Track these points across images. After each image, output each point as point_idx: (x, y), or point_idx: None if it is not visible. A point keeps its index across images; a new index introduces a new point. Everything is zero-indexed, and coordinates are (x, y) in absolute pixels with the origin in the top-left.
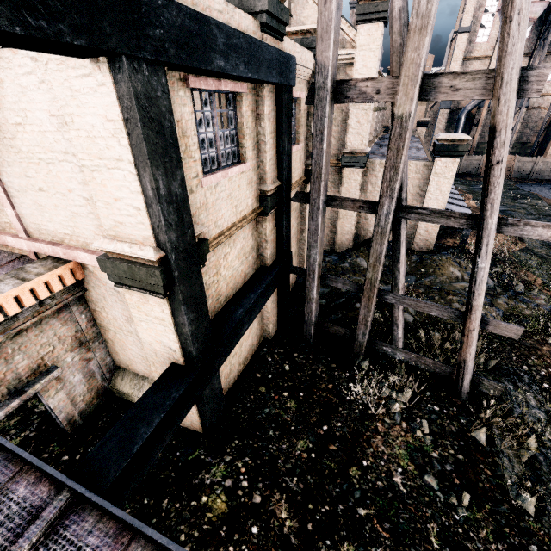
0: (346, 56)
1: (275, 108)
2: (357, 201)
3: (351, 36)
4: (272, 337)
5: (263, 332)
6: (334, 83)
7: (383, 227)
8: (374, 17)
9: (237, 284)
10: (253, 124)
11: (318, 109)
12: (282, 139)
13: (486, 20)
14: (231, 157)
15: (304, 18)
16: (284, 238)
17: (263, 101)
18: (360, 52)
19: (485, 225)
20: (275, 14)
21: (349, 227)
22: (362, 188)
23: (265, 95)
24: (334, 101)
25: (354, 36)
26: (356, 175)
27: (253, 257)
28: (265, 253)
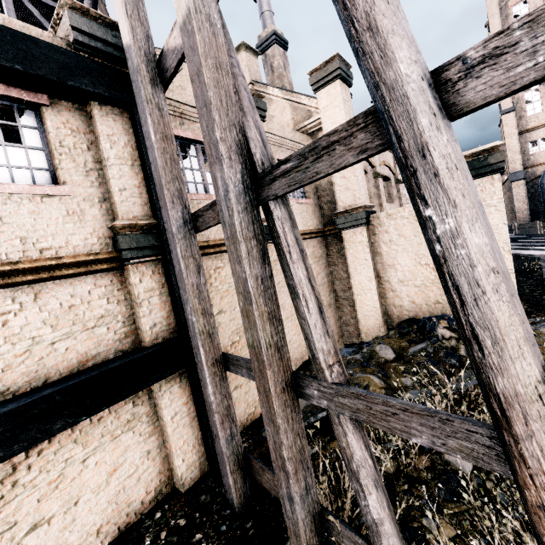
0: (314, 123)
1: (134, 134)
2: (215, 203)
3: (314, 105)
4: (187, 488)
5: (173, 476)
6: (152, 62)
7: (230, 224)
8: (329, 79)
9: (50, 371)
10: (83, 146)
11: (138, 98)
12: (146, 165)
13: (531, 96)
14: (32, 181)
15: (272, 112)
16: (178, 302)
17: (96, 120)
18: (325, 113)
19: (387, 96)
20: (95, 34)
21: (372, 305)
22: (375, 250)
23: (96, 114)
24: (162, 85)
25: (316, 104)
26: (360, 235)
27: (115, 331)
28: (141, 324)
